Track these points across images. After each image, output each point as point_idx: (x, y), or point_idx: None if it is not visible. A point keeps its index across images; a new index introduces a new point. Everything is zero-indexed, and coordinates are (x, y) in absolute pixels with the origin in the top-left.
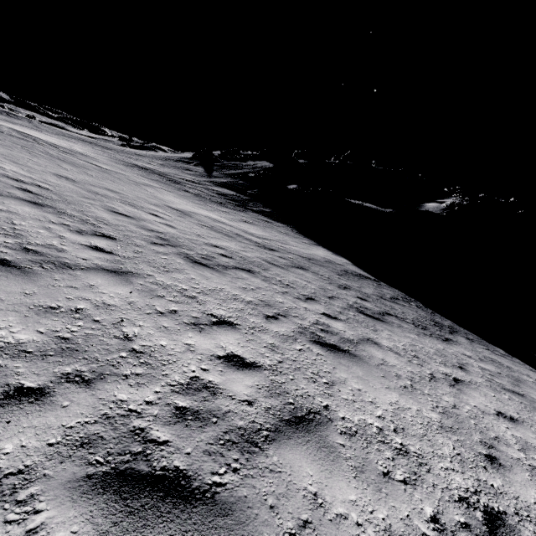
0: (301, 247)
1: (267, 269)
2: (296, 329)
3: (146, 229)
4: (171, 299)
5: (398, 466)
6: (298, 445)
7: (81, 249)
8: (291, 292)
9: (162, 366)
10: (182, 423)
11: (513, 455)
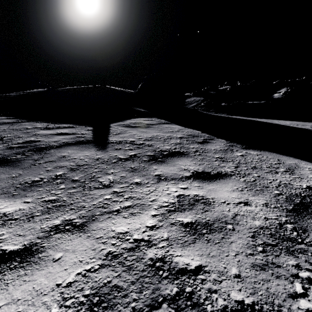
0: None
1: None
2: None
3: None
4: None
5: None
6: None
7: None
8: None
9: None
10: None
11: None
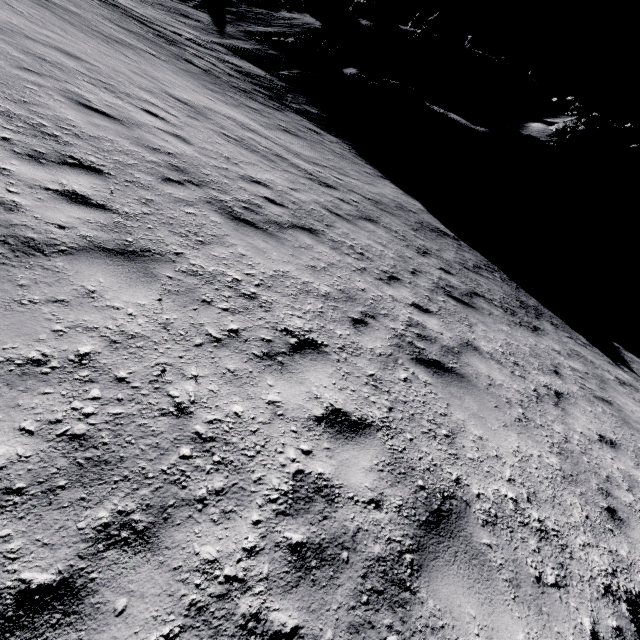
0: (365, 181)
1: (332, 225)
2: (391, 340)
3: (146, 146)
4: (223, 306)
5: (545, 560)
6: (448, 565)
7: (49, 202)
8: (369, 269)
9: (248, 462)
10: (307, 579)
11: (626, 500)
